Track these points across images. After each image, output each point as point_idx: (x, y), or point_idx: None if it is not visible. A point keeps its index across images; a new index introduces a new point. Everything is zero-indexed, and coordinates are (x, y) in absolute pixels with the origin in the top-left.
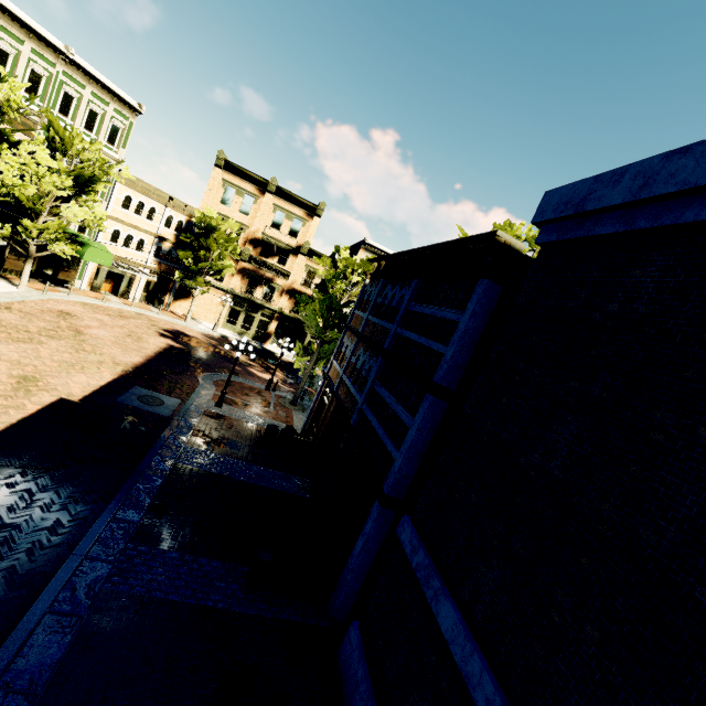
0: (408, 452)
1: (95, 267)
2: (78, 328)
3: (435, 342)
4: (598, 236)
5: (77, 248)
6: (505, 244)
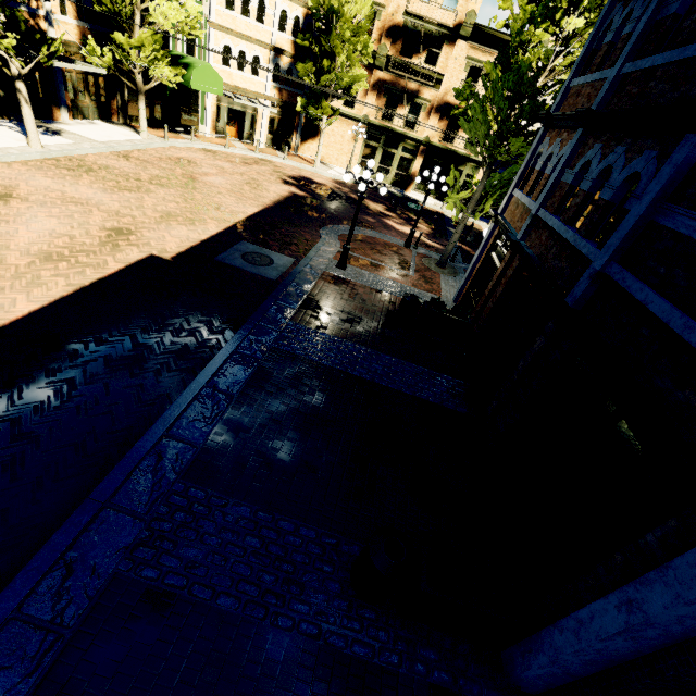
0: None
1: (214, 105)
2: (194, 175)
3: None
4: None
5: (182, 72)
6: None
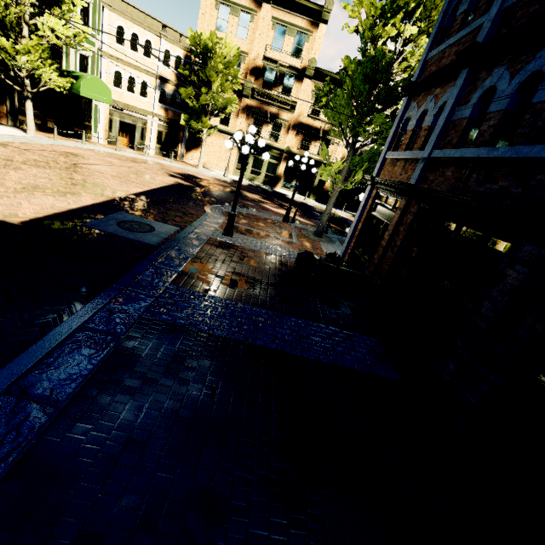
0: None
1: (106, 117)
2: (78, 163)
3: None
4: None
5: (71, 81)
6: None
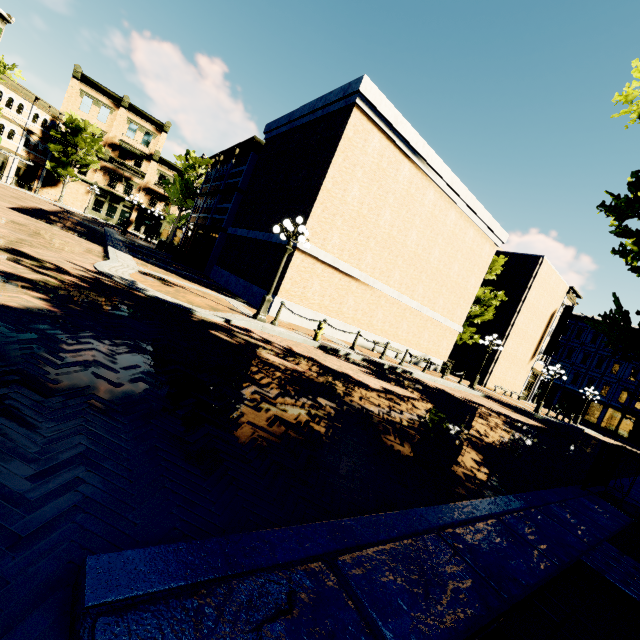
0: (230, 212)
1: None
2: None
3: (239, 178)
4: (273, 137)
5: None
6: (258, 141)
